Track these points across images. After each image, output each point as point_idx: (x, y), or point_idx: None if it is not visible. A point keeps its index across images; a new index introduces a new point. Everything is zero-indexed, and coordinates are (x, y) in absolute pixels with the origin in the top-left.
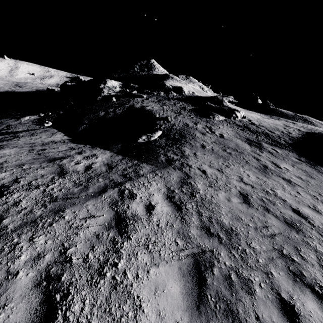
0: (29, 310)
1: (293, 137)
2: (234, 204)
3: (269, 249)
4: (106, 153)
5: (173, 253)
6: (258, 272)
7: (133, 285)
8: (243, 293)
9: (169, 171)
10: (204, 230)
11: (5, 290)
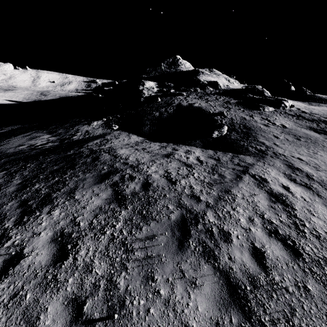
0: (281, 249)
1: None
2: None
3: None
4: (195, 148)
5: None
6: None
7: None
8: None
9: (270, 159)
10: None
11: (254, 238)
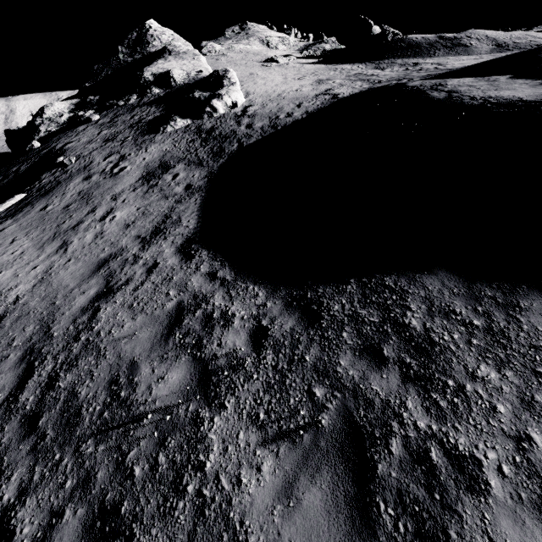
0: None
1: (278, 126)
2: None
3: None
4: None
5: None
6: None
7: None
8: None
9: None
10: None
11: None
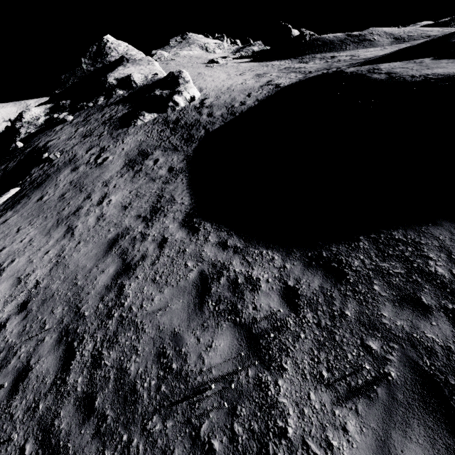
0: None
1: (236, 113)
2: None
3: None
4: None
5: None
6: None
7: None
8: None
9: None
10: None
11: None
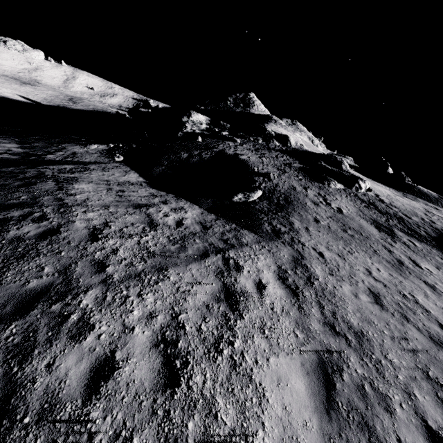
0: (152, 370)
1: (438, 229)
2: (364, 303)
3: (411, 366)
4: (195, 208)
5: (293, 345)
6: (398, 390)
7: (253, 371)
8: (380, 410)
9: (278, 245)
10: (328, 327)
11: (125, 344)
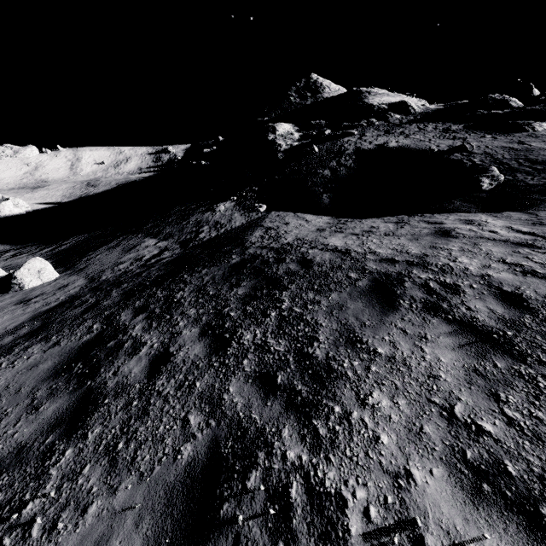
0: None
1: None
2: None
3: None
4: (469, 215)
5: None
6: None
7: None
8: None
9: None
10: None
11: None
